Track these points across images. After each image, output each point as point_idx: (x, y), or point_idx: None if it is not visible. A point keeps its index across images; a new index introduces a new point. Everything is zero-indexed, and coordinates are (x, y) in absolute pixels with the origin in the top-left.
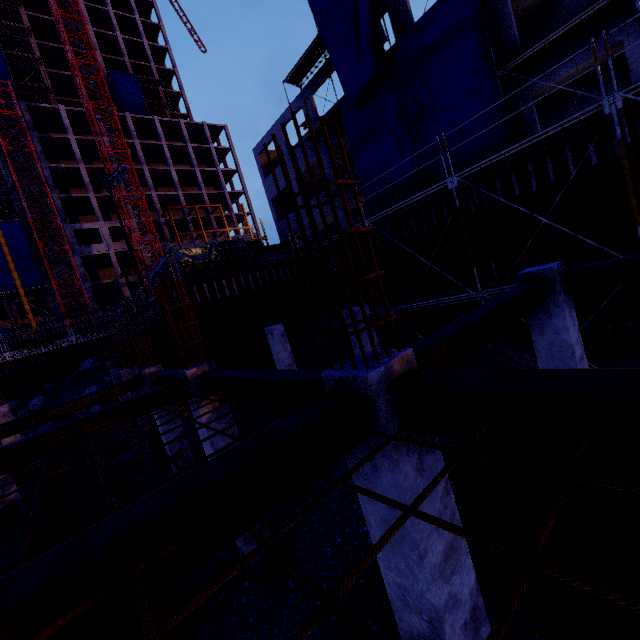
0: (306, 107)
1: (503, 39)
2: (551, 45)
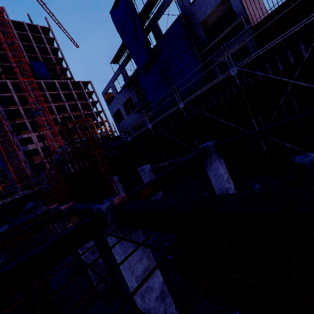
0: (122, 73)
1: (199, 40)
2: (218, 42)
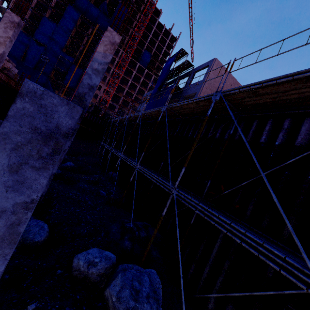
0: None
1: None
2: None
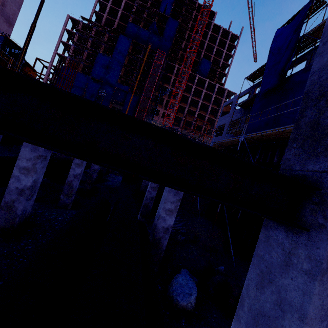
0: (250, 92)
1: None
2: None
